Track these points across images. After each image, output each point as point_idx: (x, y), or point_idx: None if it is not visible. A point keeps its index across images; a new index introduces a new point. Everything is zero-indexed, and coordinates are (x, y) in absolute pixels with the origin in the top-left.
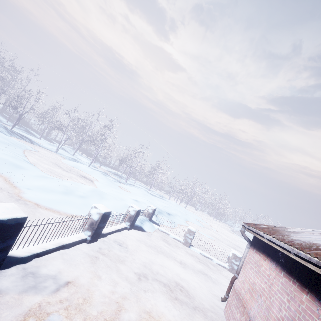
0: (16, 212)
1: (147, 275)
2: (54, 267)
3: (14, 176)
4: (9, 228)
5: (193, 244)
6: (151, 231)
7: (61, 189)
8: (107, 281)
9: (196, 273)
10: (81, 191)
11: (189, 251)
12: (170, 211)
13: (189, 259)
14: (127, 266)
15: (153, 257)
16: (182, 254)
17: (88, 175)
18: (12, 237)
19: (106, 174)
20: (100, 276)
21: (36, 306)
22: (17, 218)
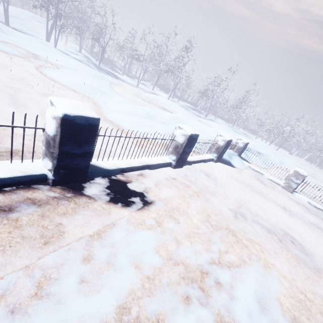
0: (85, 110)
1: (244, 214)
2: (140, 184)
3: (102, 101)
4: (81, 129)
5: (295, 190)
6: (241, 167)
7: (143, 114)
8: (197, 210)
9: (308, 225)
10: (162, 118)
11: (292, 197)
12: (260, 150)
13: (294, 206)
14: (218, 199)
15: (248, 195)
16: (284, 198)
17: (167, 108)
18: (88, 142)
19: (185, 109)
20: (189, 204)
21: (124, 220)
22: (87, 117)
